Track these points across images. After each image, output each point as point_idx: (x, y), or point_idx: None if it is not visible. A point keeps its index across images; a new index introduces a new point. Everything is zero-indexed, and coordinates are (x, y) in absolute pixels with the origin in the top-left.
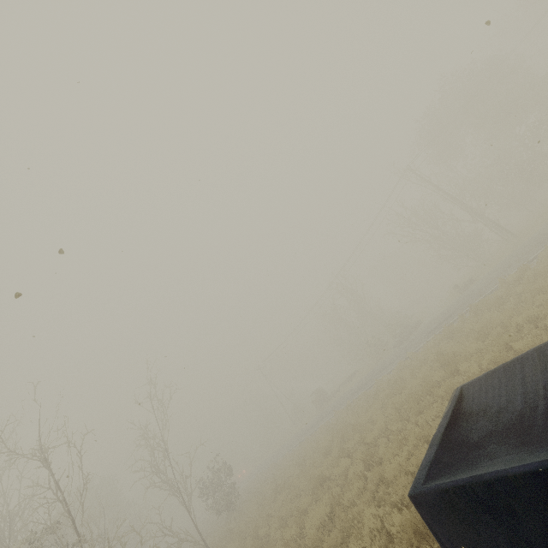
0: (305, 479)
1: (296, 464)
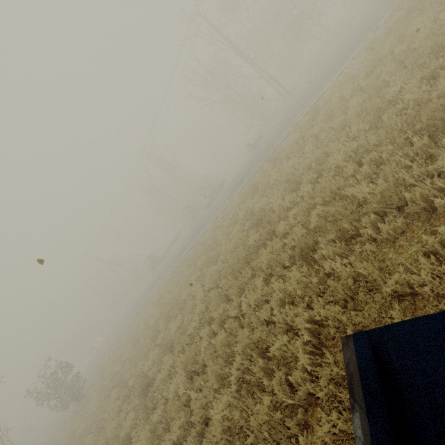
0: (135, 370)
1: (132, 342)
